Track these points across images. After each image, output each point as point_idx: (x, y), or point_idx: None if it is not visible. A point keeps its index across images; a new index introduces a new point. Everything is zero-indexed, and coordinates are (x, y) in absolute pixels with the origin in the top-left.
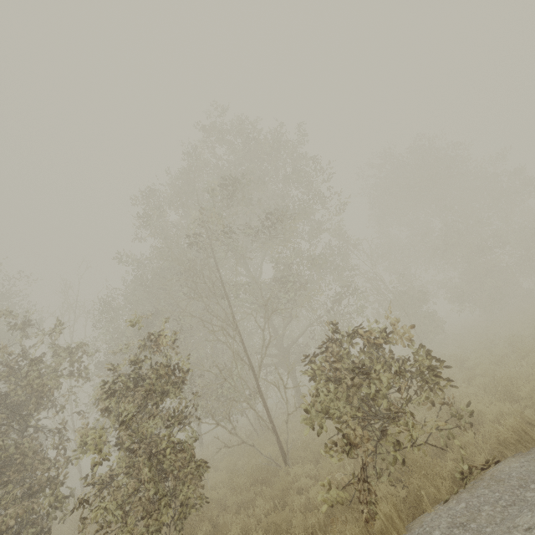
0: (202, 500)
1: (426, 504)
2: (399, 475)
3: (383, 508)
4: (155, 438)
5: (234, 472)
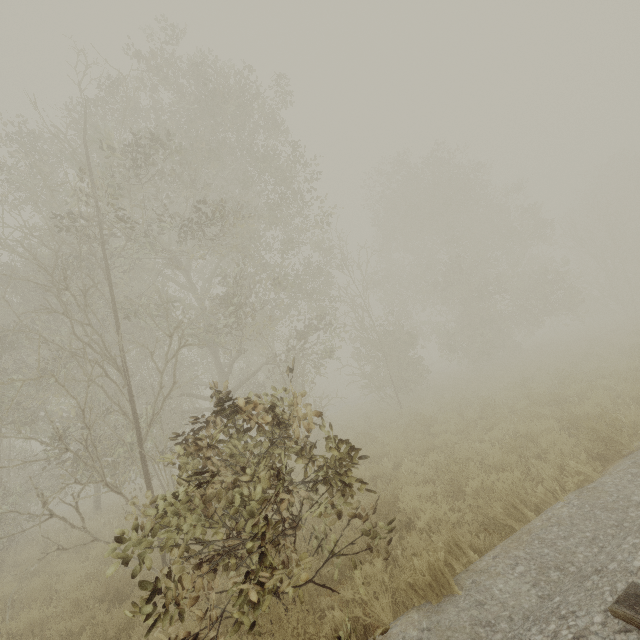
0: None
1: None
2: None
3: None
4: None
5: (92, 573)
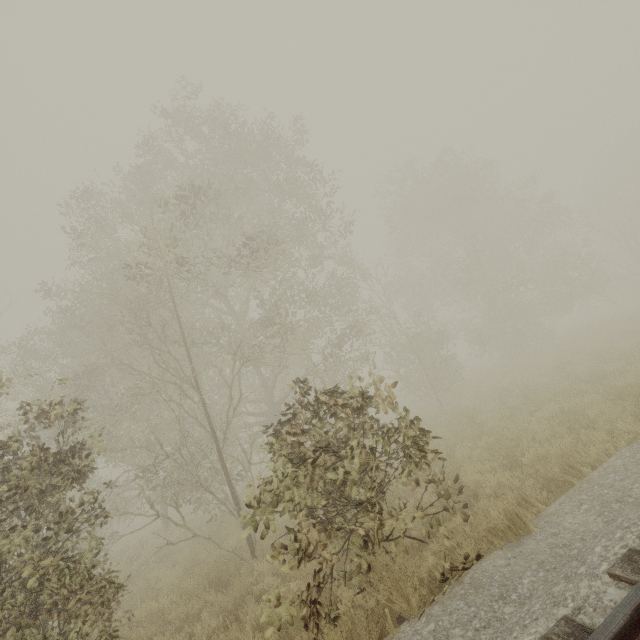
0: (129, 620)
1: (391, 625)
2: (364, 584)
3: (333, 639)
4: (13, 565)
5: (189, 570)
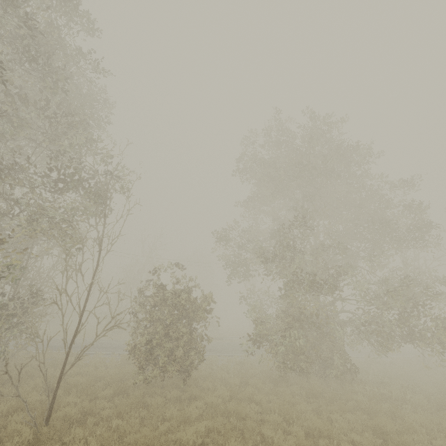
0: None
1: None
2: None
3: None
4: None
5: None
